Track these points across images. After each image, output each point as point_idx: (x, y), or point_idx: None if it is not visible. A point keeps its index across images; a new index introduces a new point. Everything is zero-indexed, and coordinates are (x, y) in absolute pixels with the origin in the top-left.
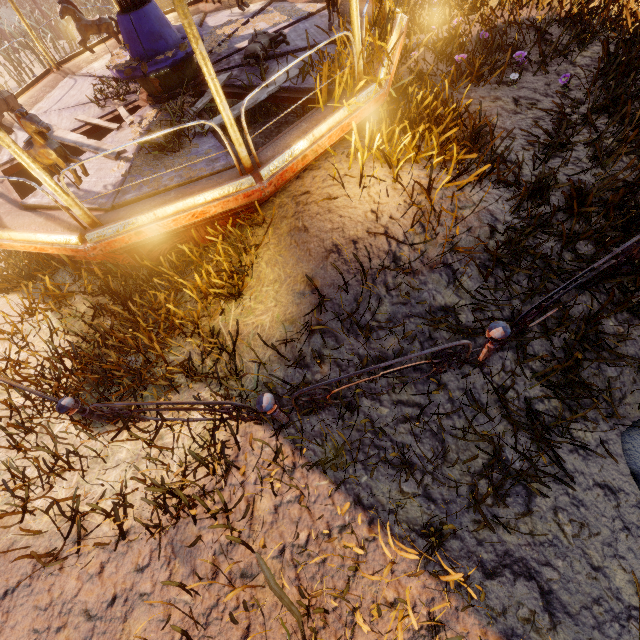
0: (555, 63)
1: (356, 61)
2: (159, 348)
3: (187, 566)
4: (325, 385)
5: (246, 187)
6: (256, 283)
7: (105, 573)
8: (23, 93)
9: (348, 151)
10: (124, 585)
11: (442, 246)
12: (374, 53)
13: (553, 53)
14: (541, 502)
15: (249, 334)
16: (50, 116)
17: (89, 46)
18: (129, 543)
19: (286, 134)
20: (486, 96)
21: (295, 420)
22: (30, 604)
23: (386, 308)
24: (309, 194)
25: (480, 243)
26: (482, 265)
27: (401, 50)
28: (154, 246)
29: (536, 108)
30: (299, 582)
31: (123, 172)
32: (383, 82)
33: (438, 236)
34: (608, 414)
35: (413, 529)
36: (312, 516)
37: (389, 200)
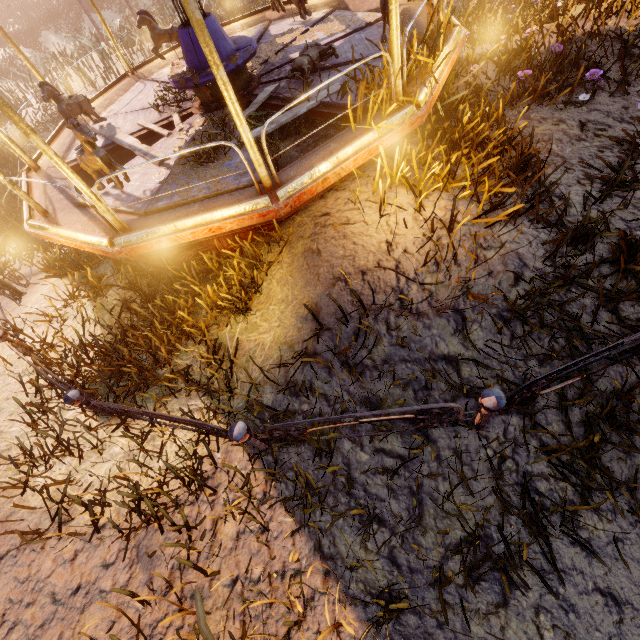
0: (639, 82)
1: (393, 81)
2: (165, 352)
3: (146, 573)
4: (310, 417)
5: (262, 207)
6: (265, 300)
7: (77, 561)
8: (101, 95)
9: (375, 174)
10: (89, 577)
11: (451, 291)
12: (419, 71)
13: (638, 71)
14: (522, 596)
15: (250, 350)
16: (117, 118)
17: (162, 52)
18: (103, 537)
19: (313, 154)
20: (548, 117)
21: (275, 448)
22: (12, 574)
23: (384, 348)
24: (329, 216)
25: (496, 292)
26: (499, 315)
27: (462, 62)
28: (179, 252)
29: (604, 136)
30: (244, 618)
31: (162, 179)
32: (422, 103)
33: (453, 277)
34: (630, 508)
35: (369, 592)
36: (271, 552)
37: (407, 232)
